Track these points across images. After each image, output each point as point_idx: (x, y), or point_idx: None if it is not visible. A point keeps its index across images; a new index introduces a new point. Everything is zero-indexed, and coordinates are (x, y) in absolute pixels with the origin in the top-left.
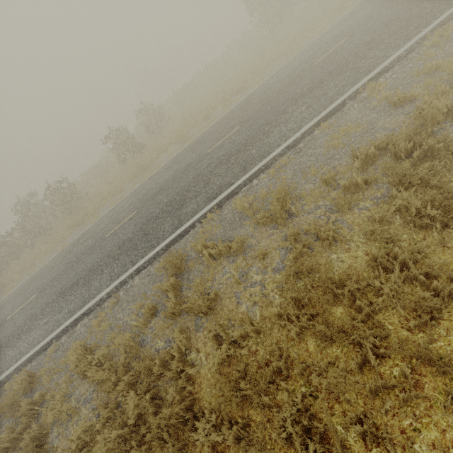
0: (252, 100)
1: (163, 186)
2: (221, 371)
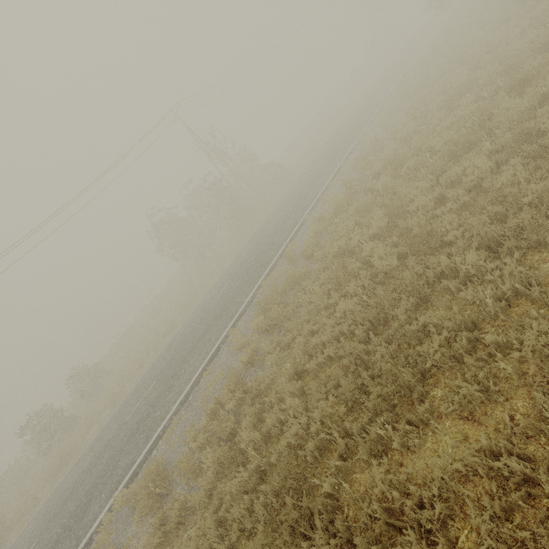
0: (172, 344)
1: (76, 484)
2: None
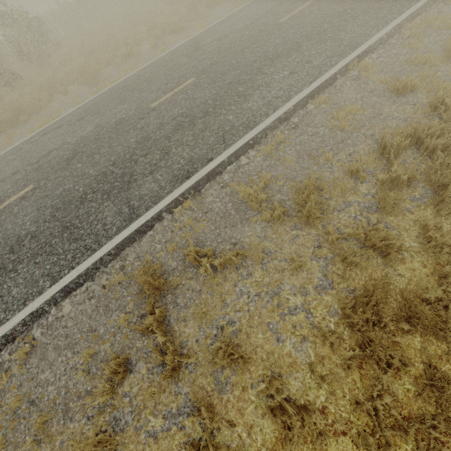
0: (202, 46)
1: (79, 148)
2: (279, 450)
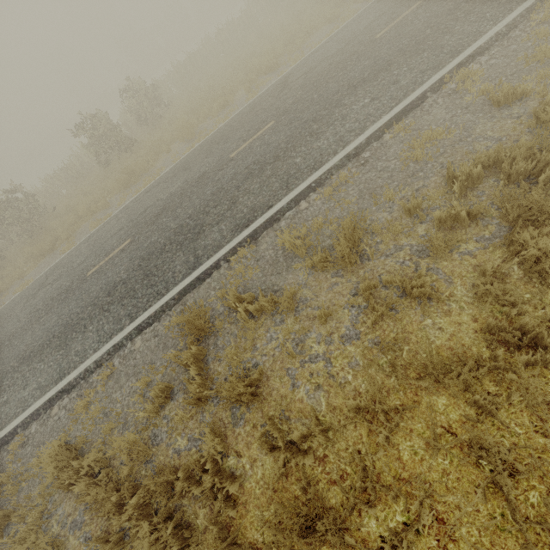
0: (289, 83)
1: (167, 204)
2: (275, 486)
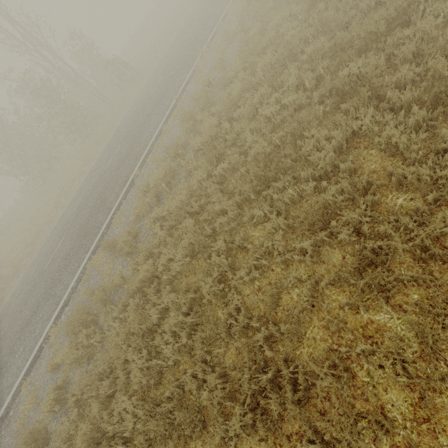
0: (9, 307)
1: None
2: None
